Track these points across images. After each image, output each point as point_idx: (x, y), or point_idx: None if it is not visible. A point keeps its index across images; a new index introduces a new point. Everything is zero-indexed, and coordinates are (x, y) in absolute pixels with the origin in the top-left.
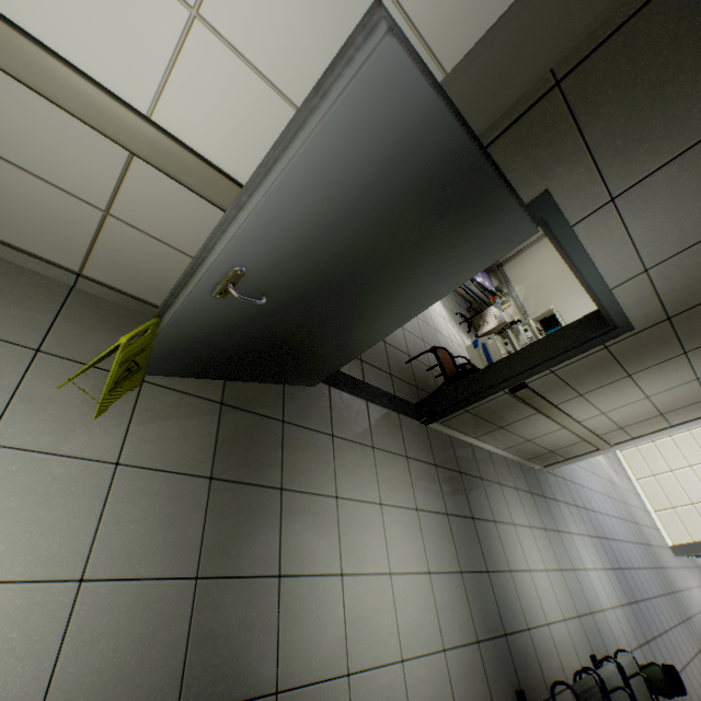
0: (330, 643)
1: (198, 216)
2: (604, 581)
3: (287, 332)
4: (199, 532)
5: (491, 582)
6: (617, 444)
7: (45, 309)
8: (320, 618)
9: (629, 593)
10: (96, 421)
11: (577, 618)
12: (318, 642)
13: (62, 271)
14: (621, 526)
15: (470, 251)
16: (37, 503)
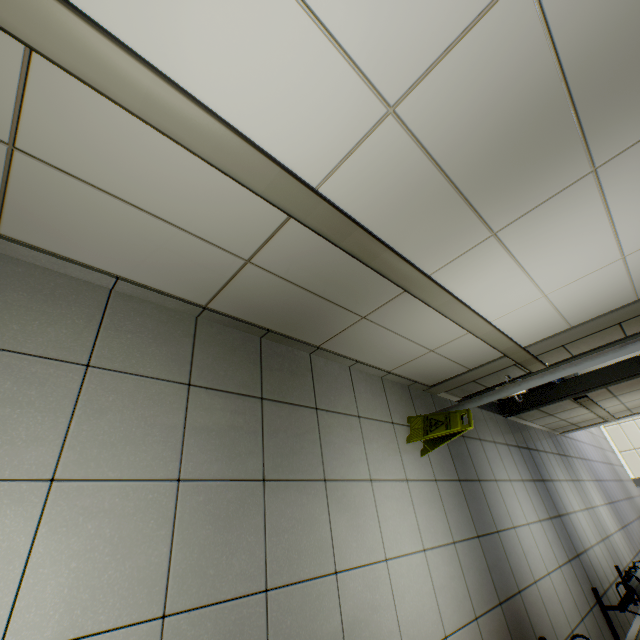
0: (524, 566)
1: (474, 347)
2: (607, 513)
3: None
4: (468, 512)
5: (562, 522)
6: (620, 417)
7: (382, 396)
8: (516, 552)
9: (620, 520)
10: (421, 457)
11: (602, 541)
12: (520, 565)
13: (383, 372)
14: (604, 468)
15: None
16: (429, 507)
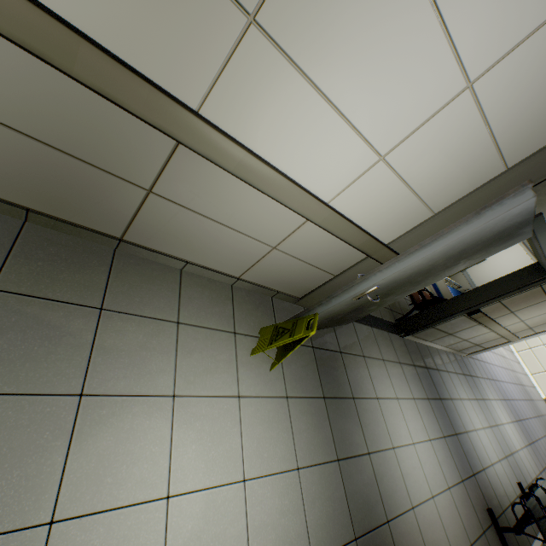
0: (400, 490)
1: (326, 244)
2: (513, 430)
3: (365, 305)
4: (330, 432)
5: (459, 441)
6: (524, 337)
7: (227, 304)
8: (392, 476)
9: (528, 437)
10: (270, 372)
11: (505, 458)
12: (395, 490)
13: (230, 278)
14: (514, 389)
15: (489, 252)
16: (268, 427)
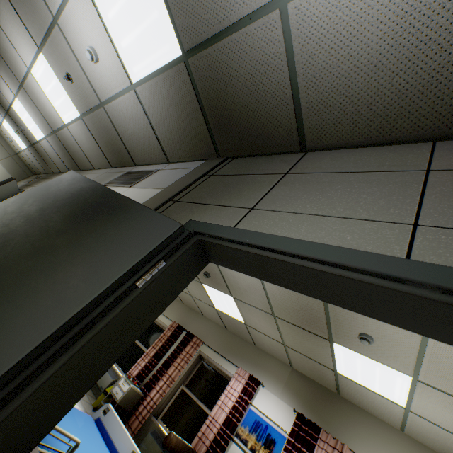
0: None
1: None
2: None
3: None
4: None
5: None
6: None
7: None
8: None
9: None
10: None
11: None
12: None
13: None
14: None
15: (112, 240)
16: None
